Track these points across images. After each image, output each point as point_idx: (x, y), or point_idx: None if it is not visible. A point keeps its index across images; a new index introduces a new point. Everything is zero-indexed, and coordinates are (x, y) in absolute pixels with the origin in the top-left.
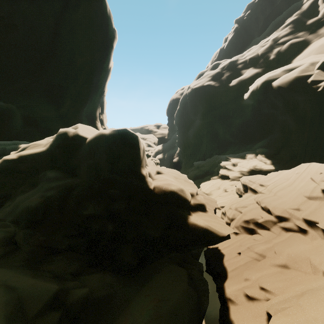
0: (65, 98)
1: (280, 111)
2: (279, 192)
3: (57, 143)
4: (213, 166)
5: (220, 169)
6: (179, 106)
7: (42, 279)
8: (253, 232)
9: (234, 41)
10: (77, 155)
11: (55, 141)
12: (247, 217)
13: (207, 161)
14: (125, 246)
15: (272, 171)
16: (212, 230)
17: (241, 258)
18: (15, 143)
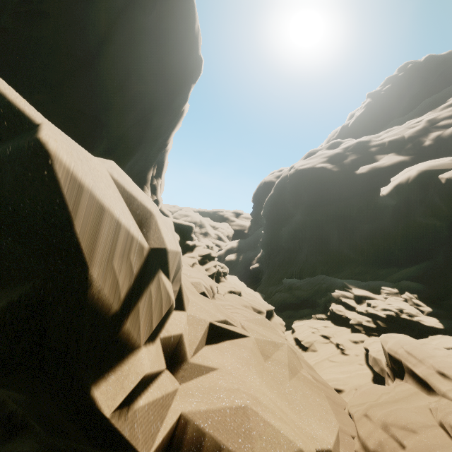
0: (98, 138)
1: (450, 223)
2: None
3: None
4: (317, 293)
5: (333, 304)
6: (274, 191)
7: None
8: None
9: (364, 118)
10: None
11: None
12: None
13: (307, 281)
14: None
15: (438, 332)
16: None
17: None
18: None
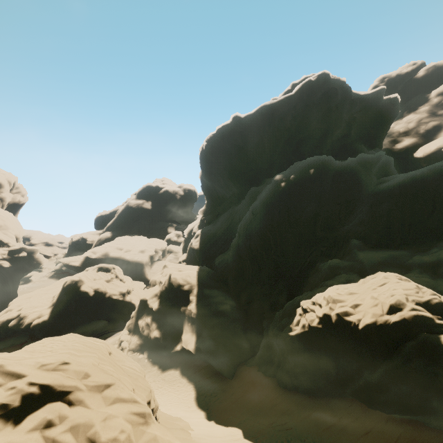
0: None
1: None
2: None
3: None
4: None
5: None
6: None
7: None
8: None
9: None
10: None
11: None
12: None
13: None
14: None
15: None
16: None
17: None
18: None
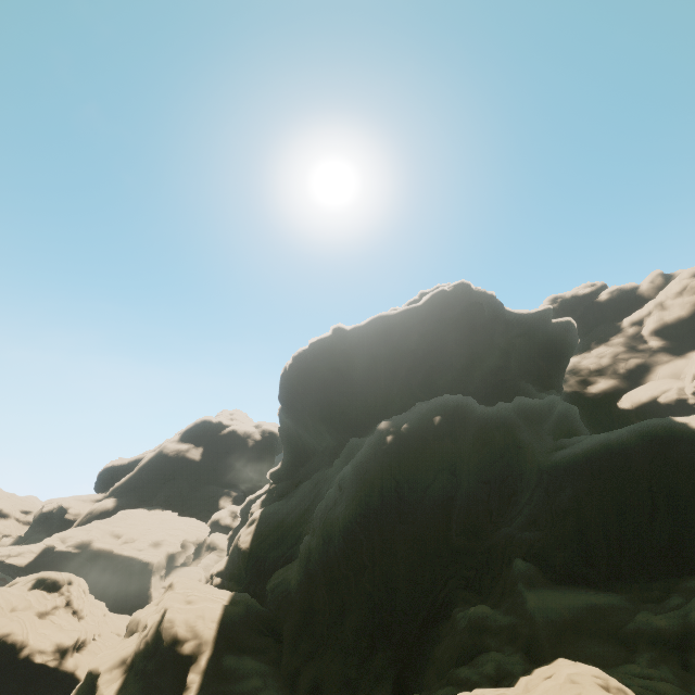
0: None
1: None
2: None
3: None
4: None
5: None
6: None
7: None
8: None
9: None
10: None
11: None
12: None
13: None
14: None
15: None
16: None
17: None
18: None
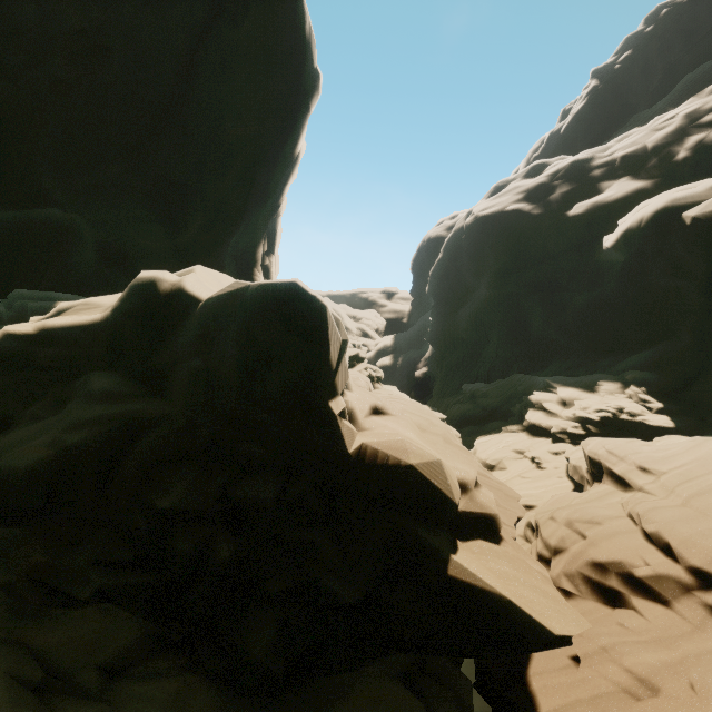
0: (192, 212)
1: (699, 283)
2: (700, 497)
3: (129, 305)
4: (511, 399)
5: (529, 410)
6: (443, 254)
7: (0, 693)
8: (617, 599)
9: (585, 116)
10: (171, 342)
11: (126, 300)
12: (601, 555)
13: (497, 385)
14: (260, 611)
15: (667, 433)
16: (522, 619)
17: (582, 677)
18: (54, 296)
